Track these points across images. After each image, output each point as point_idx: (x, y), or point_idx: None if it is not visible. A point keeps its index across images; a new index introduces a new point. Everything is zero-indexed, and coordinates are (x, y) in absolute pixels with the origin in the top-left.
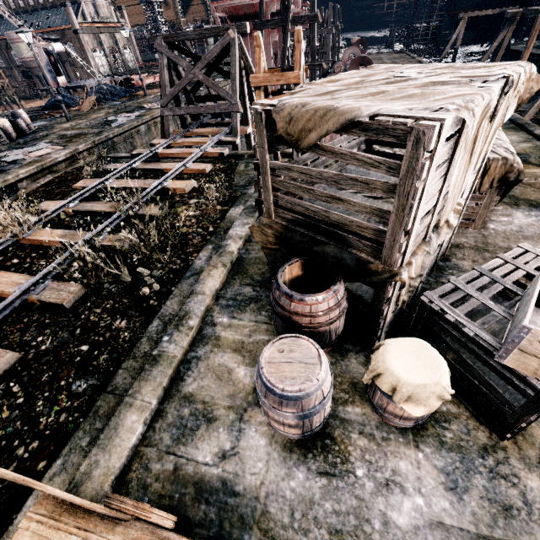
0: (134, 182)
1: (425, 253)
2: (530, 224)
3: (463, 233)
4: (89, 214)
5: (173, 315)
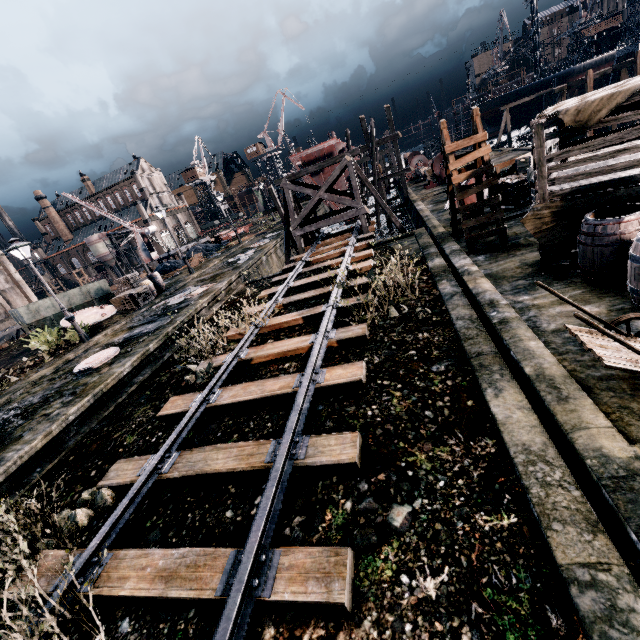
0: (316, 277)
1: None
2: None
3: None
4: (298, 304)
5: (469, 315)
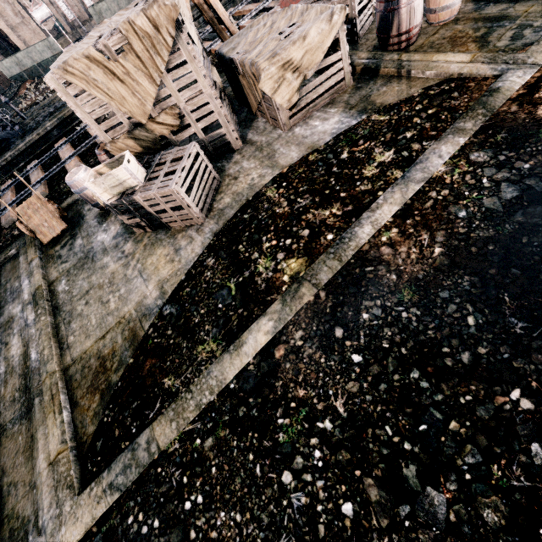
0: None
1: (134, 139)
2: (323, 132)
3: (272, 133)
4: None
5: None
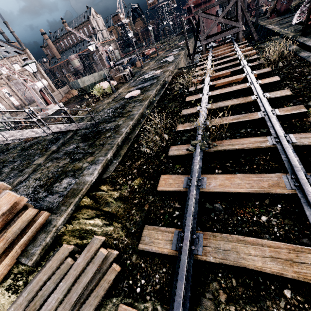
0: (225, 59)
1: None
2: None
3: None
4: (221, 69)
5: None
